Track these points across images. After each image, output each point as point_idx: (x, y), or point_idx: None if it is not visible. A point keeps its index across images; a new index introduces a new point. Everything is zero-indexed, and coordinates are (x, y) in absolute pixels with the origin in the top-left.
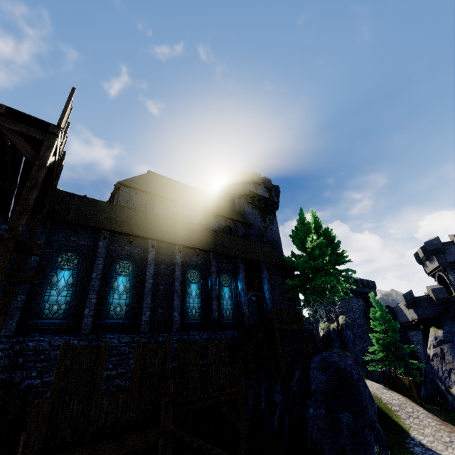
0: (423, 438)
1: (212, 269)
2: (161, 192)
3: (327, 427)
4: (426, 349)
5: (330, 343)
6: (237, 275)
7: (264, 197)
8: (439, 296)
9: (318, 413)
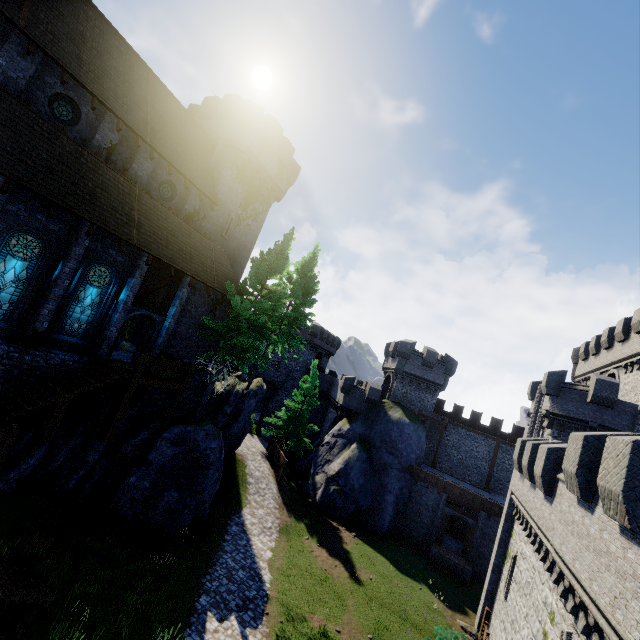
0: (250, 518)
1: (76, 251)
2: (37, 25)
3: (142, 499)
4: (327, 432)
5: (223, 404)
6: (130, 277)
7: (267, 173)
8: (371, 396)
9: (139, 484)
